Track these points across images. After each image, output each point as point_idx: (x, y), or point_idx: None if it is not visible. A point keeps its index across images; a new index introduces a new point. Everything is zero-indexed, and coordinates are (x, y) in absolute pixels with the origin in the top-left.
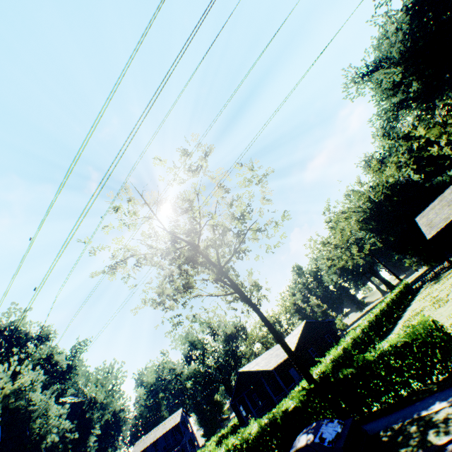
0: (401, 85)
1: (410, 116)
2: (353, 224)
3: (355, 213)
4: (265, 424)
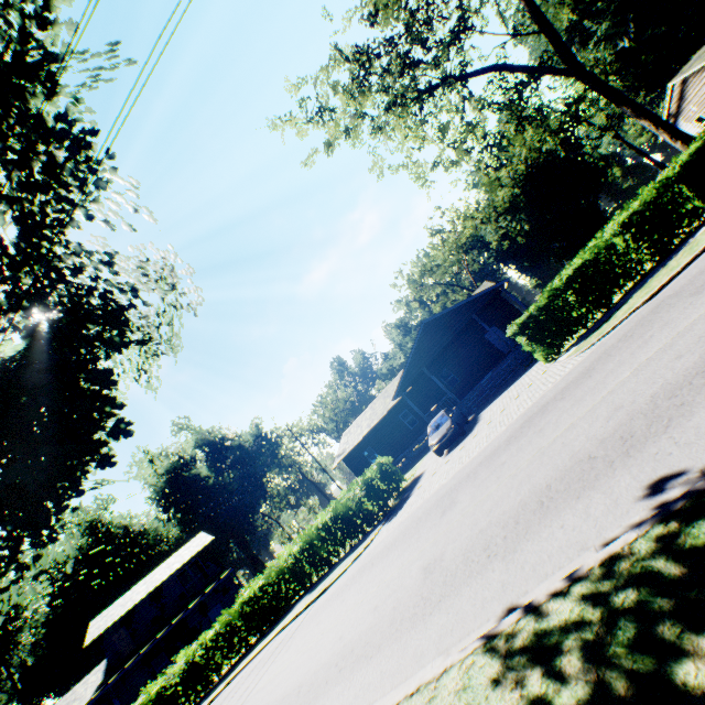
0: (580, 1)
1: (601, 28)
2: (507, 193)
3: (500, 189)
4: (688, 162)
